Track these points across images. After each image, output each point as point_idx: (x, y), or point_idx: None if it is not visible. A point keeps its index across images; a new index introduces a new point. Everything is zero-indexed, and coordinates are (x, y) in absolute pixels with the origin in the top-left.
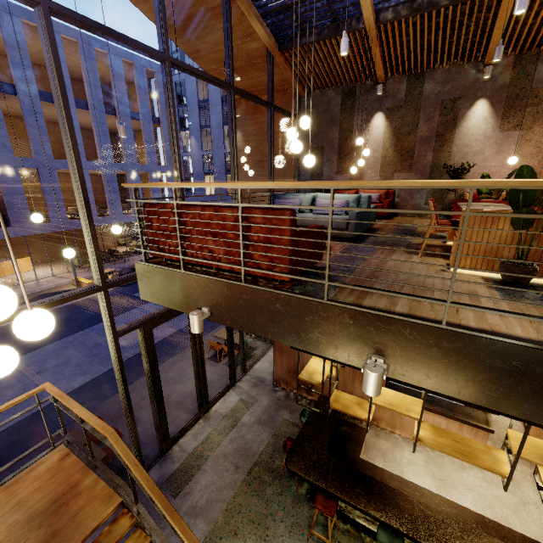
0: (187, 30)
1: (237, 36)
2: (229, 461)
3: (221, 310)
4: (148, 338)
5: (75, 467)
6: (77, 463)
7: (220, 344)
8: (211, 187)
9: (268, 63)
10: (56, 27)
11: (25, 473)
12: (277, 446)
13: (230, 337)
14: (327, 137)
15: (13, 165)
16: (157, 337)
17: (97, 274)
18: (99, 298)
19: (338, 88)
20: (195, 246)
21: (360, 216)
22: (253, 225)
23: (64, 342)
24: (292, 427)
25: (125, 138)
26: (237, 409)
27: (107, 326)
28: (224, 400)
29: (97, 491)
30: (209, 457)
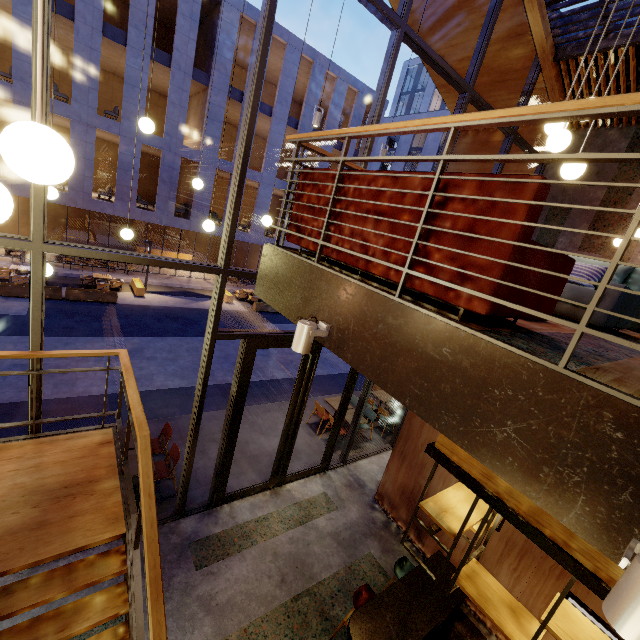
0: (435, 29)
1: (498, 38)
2: (277, 566)
3: (344, 334)
4: (249, 357)
5: (107, 459)
6: (111, 457)
7: (328, 412)
8: (405, 129)
9: (530, 75)
10: (300, 46)
11: (63, 438)
12: (345, 586)
13: (343, 407)
14: (582, 196)
15: (214, 164)
16: (265, 375)
17: (224, 253)
18: (215, 282)
19: (630, 128)
20: (345, 231)
21: (626, 296)
22: (453, 195)
23: (182, 340)
24: (377, 571)
25: (319, 165)
26: (315, 503)
27: (210, 319)
28: (305, 482)
29: (108, 502)
30: (257, 544)
